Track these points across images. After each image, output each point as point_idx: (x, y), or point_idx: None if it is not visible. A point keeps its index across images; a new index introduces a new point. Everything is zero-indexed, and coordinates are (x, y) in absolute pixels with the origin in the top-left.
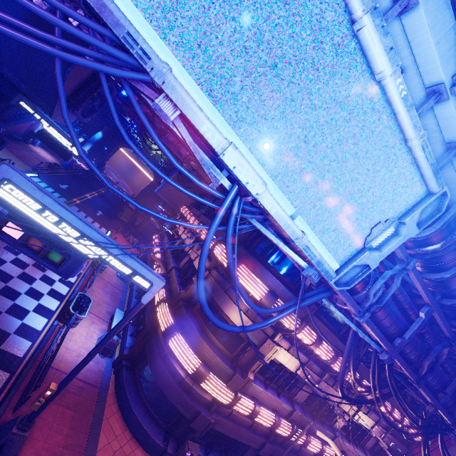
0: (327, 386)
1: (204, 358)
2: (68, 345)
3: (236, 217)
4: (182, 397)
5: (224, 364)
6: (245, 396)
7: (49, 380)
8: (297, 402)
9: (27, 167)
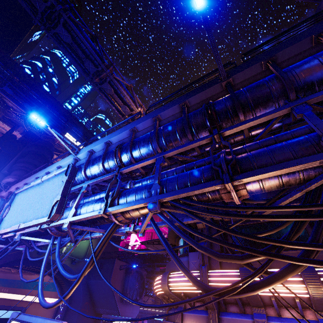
0: None
1: None
2: None
3: (59, 244)
4: None
5: None
6: None
7: None
8: None
9: None
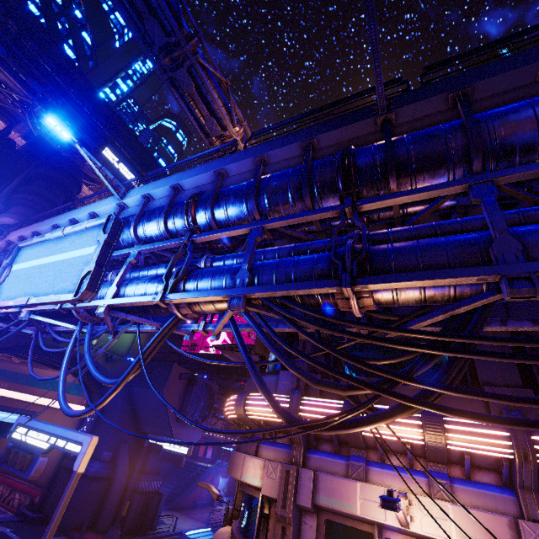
0: None
1: None
2: None
3: (90, 334)
4: None
5: None
6: None
7: None
8: None
9: (200, 524)
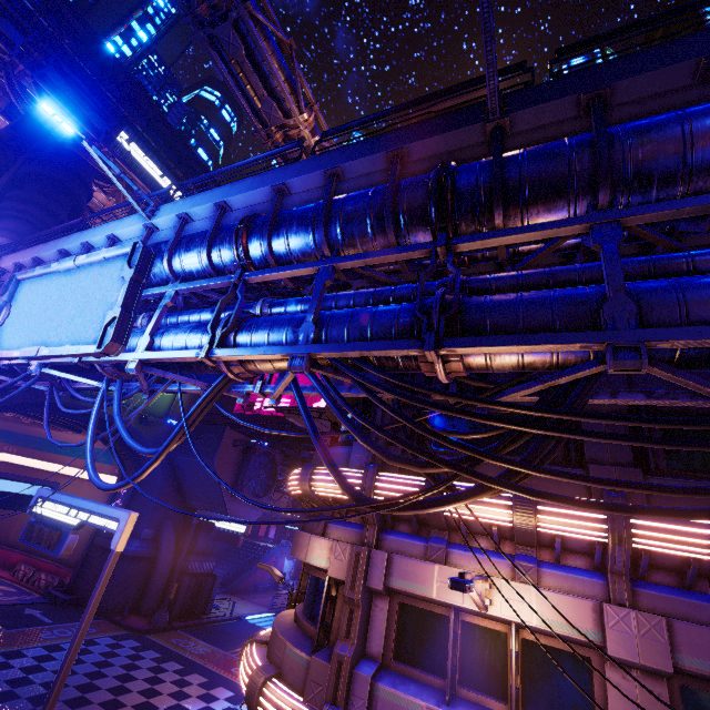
0: (650, 619)
1: (274, 660)
2: None
3: (119, 394)
4: None
5: (295, 648)
6: None
7: None
8: None
9: (262, 609)
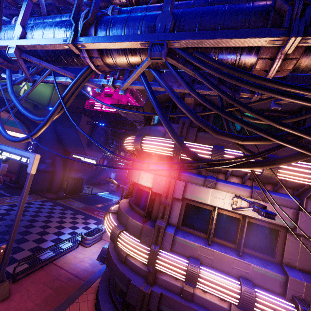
0: None
1: (122, 223)
2: (77, 255)
3: (10, 79)
4: (116, 268)
5: (134, 220)
6: (174, 254)
7: (49, 271)
8: (297, 268)
9: (104, 191)
